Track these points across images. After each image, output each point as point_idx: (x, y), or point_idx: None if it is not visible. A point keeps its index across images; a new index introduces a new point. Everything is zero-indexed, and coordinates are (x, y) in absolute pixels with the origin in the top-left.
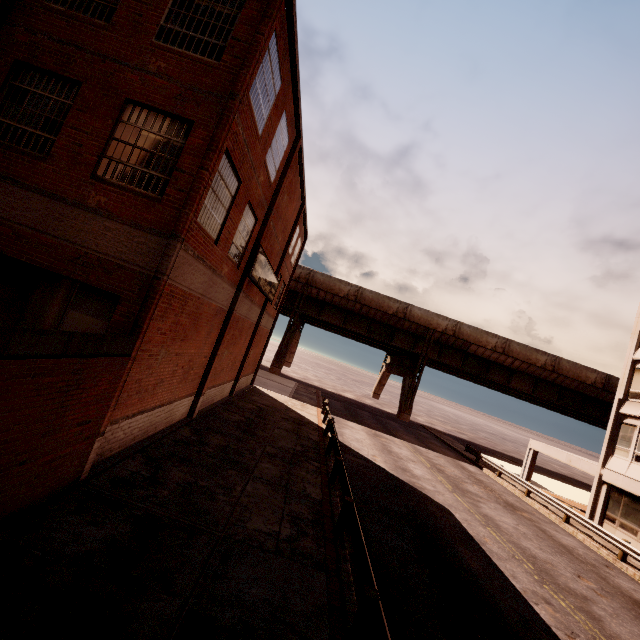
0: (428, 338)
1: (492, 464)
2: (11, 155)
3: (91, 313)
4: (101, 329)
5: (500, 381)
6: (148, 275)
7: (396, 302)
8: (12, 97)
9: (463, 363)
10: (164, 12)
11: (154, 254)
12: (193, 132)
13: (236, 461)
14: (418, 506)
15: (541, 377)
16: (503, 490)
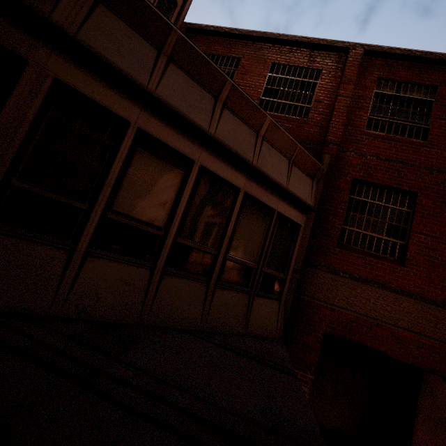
0: None
1: None
2: (371, 261)
3: None
4: None
5: None
6: None
7: None
8: (353, 208)
9: None
10: None
11: None
12: None
13: None
14: None
15: None
16: None
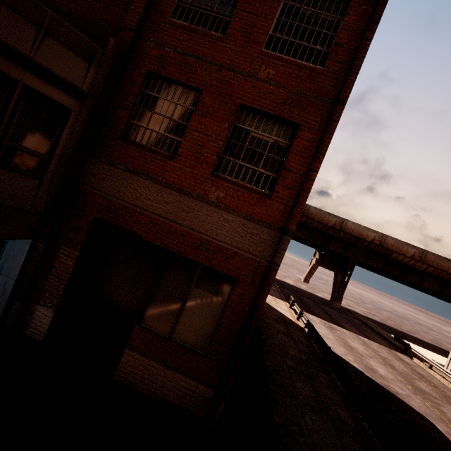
0: (358, 246)
1: (423, 357)
2: (146, 154)
3: (211, 291)
4: (220, 305)
5: (414, 281)
6: (260, 262)
7: (334, 217)
8: (144, 103)
9: (384, 265)
10: (272, 22)
11: (265, 244)
12: (299, 134)
13: (280, 383)
14: (410, 419)
15: (450, 281)
16: (441, 385)
